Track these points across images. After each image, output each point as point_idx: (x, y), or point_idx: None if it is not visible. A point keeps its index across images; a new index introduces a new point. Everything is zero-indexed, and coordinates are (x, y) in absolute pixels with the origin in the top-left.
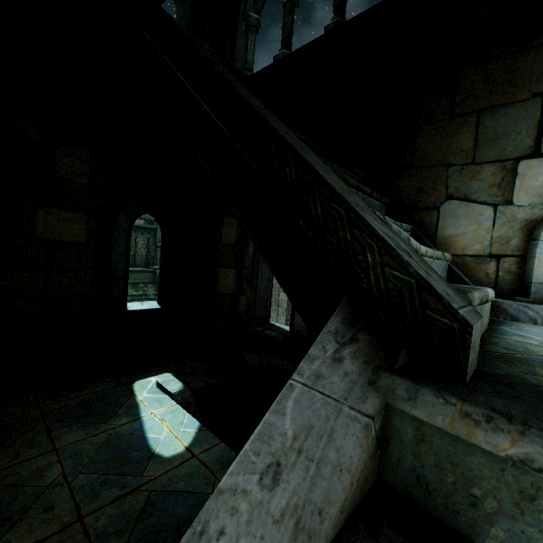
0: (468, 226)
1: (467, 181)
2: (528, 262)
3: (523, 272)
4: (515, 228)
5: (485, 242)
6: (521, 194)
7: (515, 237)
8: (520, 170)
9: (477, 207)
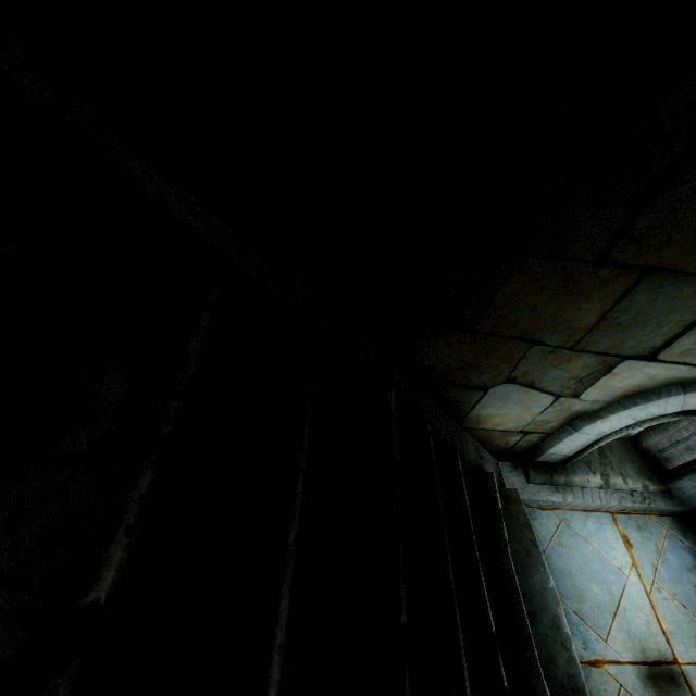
0: (514, 410)
1: (547, 369)
2: (552, 439)
3: (541, 442)
4: (562, 416)
5: (524, 423)
6: (595, 391)
7: (556, 422)
8: (618, 369)
9: (538, 395)
